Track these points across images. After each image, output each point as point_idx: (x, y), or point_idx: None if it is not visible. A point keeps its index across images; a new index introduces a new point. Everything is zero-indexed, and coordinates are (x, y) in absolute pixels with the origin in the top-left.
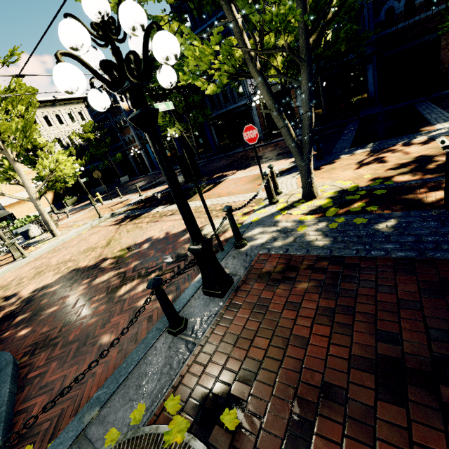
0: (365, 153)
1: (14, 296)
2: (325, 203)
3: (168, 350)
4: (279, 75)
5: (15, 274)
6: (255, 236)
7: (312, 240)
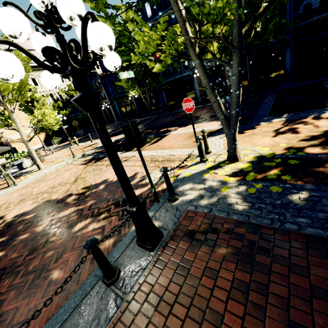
0: (280, 122)
1: (1, 218)
2: (245, 166)
3: (99, 301)
4: (214, 59)
5: (6, 198)
6: (185, 191)
7: (233, 203)
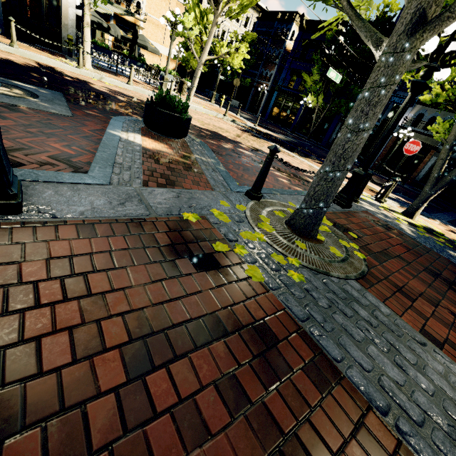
0: None
1: None
2: (417, 224)
3: None
4: None
5: None
6: (363, 204)
7: (404, 229)
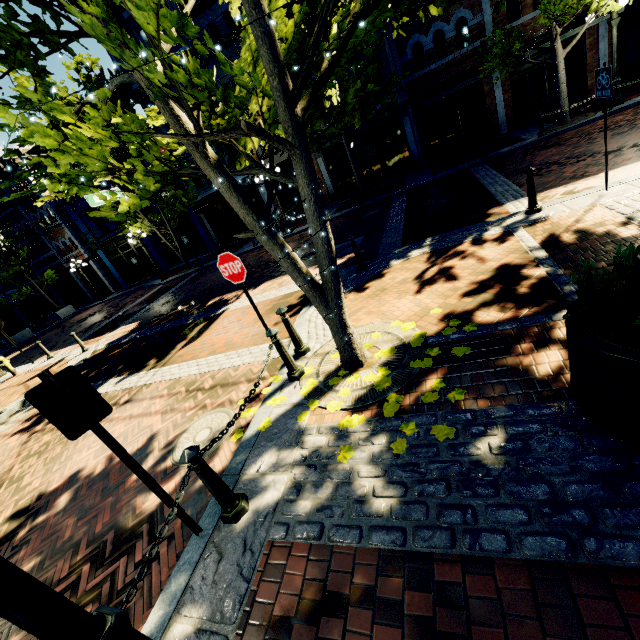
0: (423, 256)
1: None
2: (379, 378)
3: None
4: (256, 170)
5: None
6: (262, 477)
7: (366, 496)
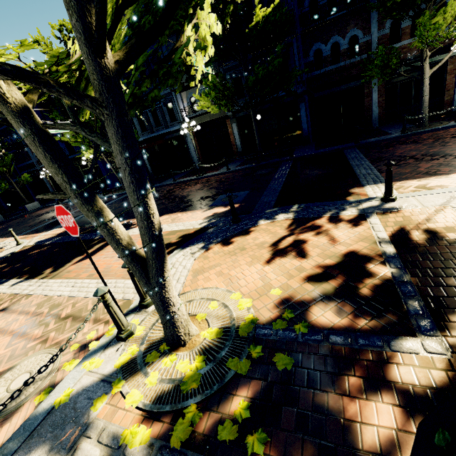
0: (287, 221)
1: None
2: (190, 372)
3: None
4: (71, 125)
5: None
6: None
7: None
